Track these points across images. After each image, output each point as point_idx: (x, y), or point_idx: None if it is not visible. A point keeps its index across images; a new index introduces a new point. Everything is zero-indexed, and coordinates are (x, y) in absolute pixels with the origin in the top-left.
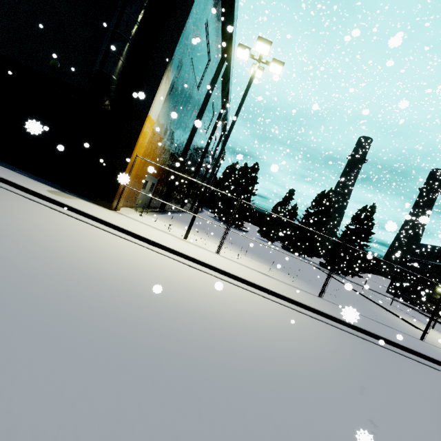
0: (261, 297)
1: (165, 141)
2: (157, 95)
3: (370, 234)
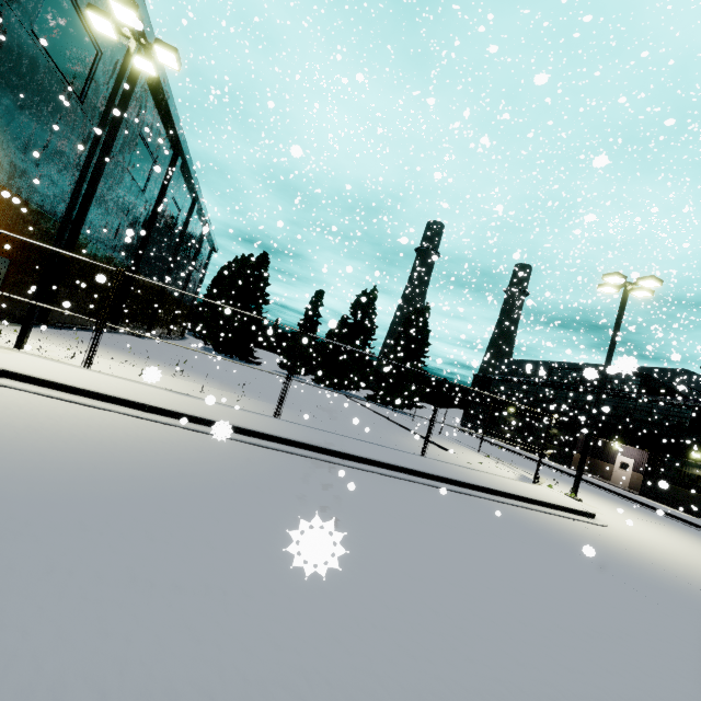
0: (119, 415)
1: (3, 184)
2: None
3: (426, 346)
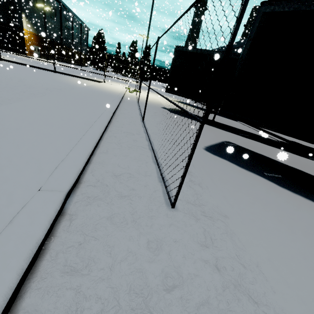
0: (59, 65)
1: (34, 33)
2: (23, 22)
3: (149, 59)
